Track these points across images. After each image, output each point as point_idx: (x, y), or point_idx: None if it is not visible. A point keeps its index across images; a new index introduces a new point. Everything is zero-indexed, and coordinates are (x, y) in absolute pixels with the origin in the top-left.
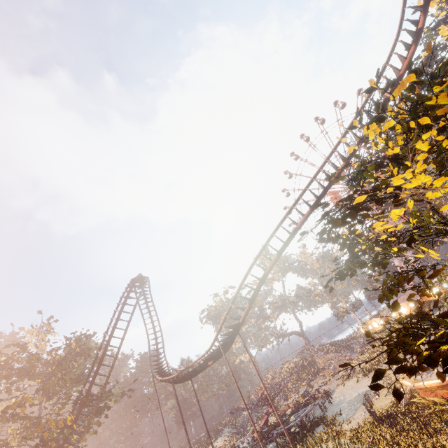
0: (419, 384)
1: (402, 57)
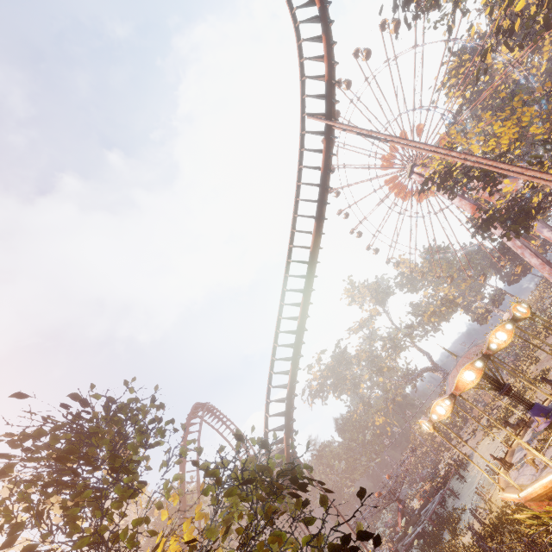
0: (504, 496)
1: (316, 58)
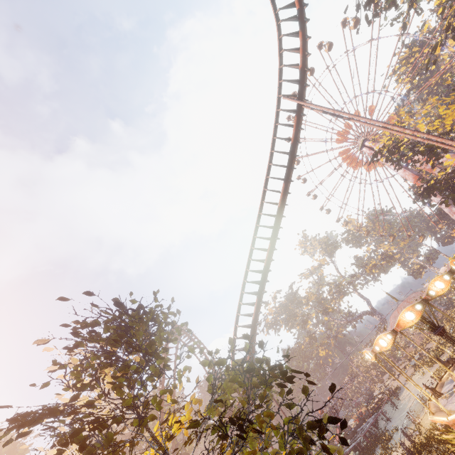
0: (434, 418)
1: (293, 50)
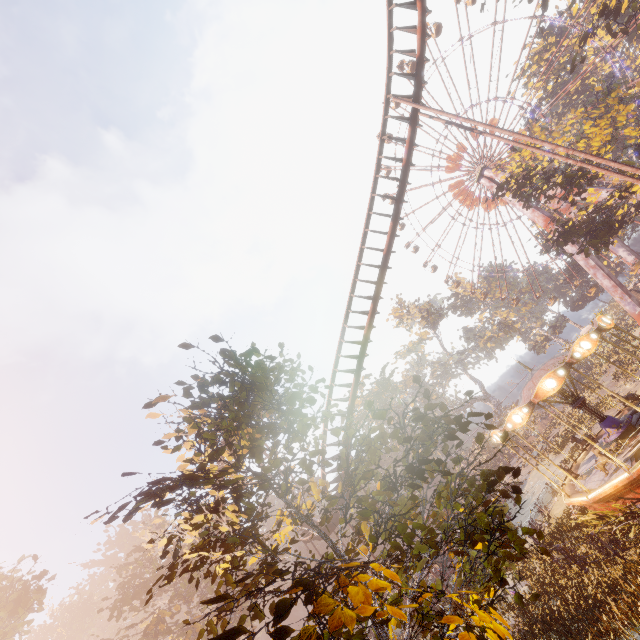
0: (570, 501)
1: (408, 28)
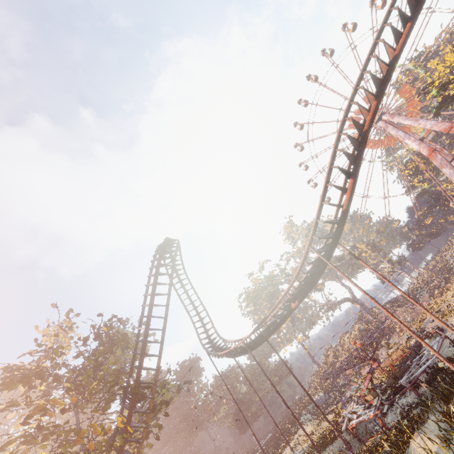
0: None
1: None
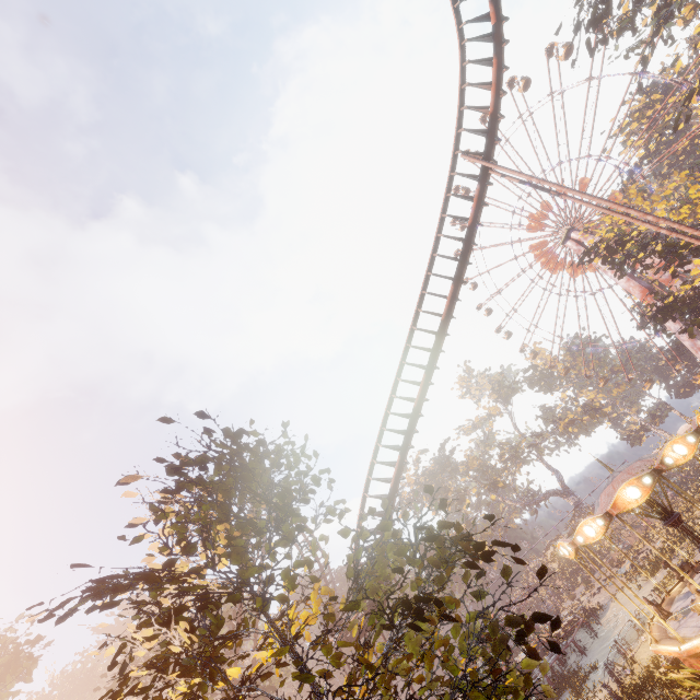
0: (658, 648)
1: (481, 85)
